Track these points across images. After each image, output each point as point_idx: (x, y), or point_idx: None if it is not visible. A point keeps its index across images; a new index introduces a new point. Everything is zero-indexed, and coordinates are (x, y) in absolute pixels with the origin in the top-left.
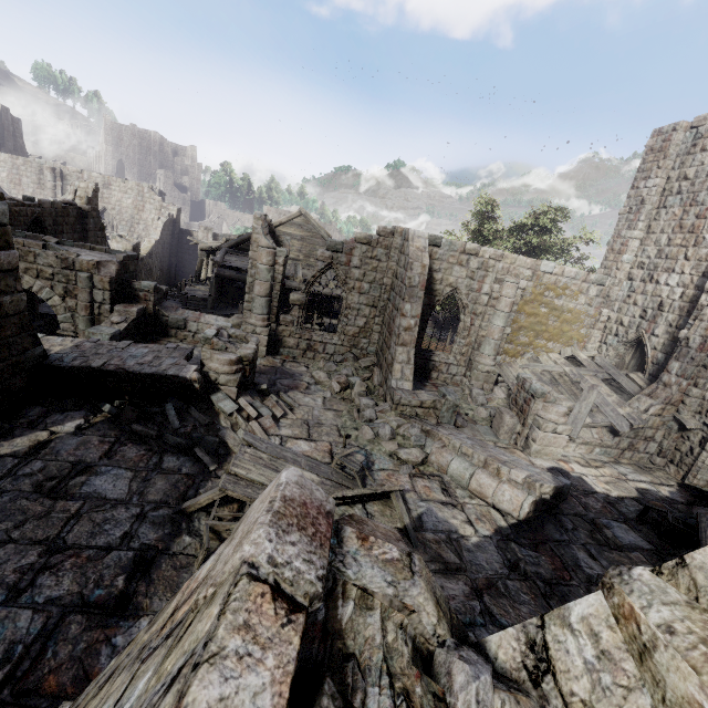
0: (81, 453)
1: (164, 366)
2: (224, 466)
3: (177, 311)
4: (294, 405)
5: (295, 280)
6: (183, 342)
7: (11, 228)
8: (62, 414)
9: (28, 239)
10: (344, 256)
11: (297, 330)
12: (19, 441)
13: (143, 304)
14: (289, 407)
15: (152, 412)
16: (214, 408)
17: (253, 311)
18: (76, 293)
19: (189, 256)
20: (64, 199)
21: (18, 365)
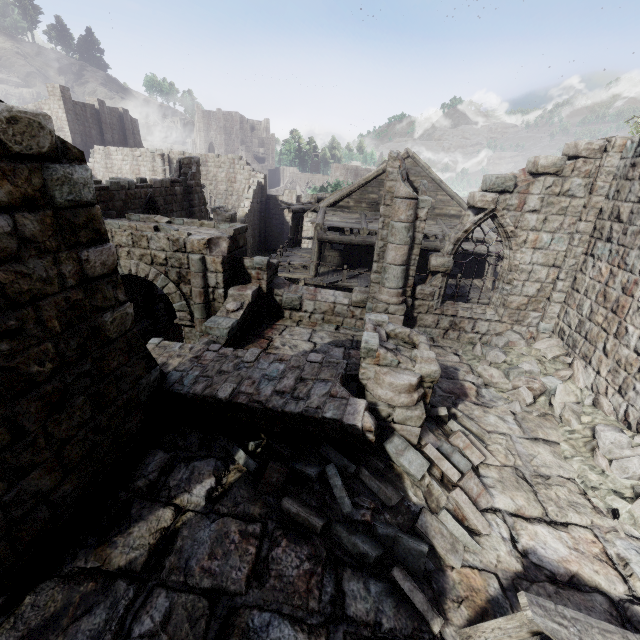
0: (218, 566)
1: (314, 399)
2: (449, 612)
3: (290, 288)
4: (484, 435)
5: None
6: (299, 325)
7: (128, 212)
8: (187, 466)
9: (141, 222)
10: (515, 196)
11: (436, 304)
12: (136, 535)
13: (255, 284)
14: (484, 444)
15: (304, 474)
16: (391, 466)
17: (385, 284)
18: (189, 278)
19: (276, 220)
20: (171, 177)
21: (131, 402)
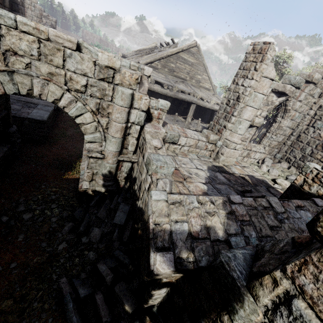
0: None
1: None
2: None
3: (167, 126)
4: None
5: (195, 96)
6: (179, 155)
7: None
8: None
9: None
10: (299, 91)
11: (246, 143)
12: None
13: (155, 122)
14: None
15: None
16: None
17: (238, 132)
18: (109, 111)
19: None
20: None
21: None
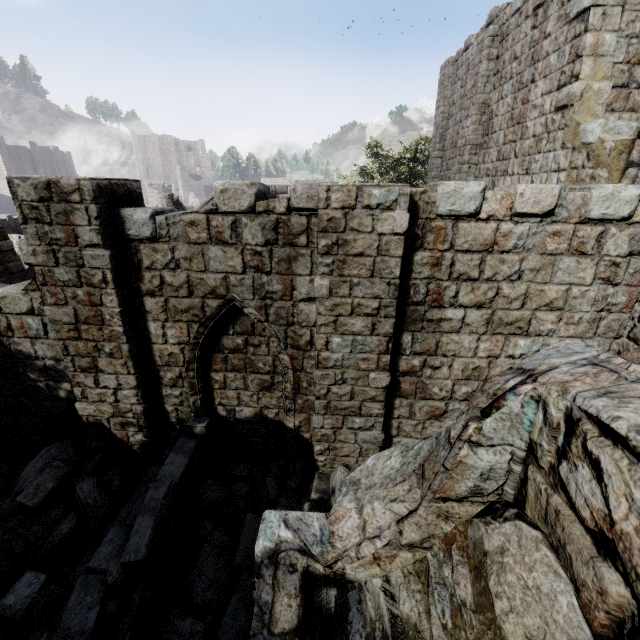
0: None
1: None
2: None
3: None
4: None
5: None
6: None
7: None
8: None
9: None
10: None
11: None
12: None
13: None
14: None
15: None
16: None
17: None
18: None
19: None
20: None
21: None
